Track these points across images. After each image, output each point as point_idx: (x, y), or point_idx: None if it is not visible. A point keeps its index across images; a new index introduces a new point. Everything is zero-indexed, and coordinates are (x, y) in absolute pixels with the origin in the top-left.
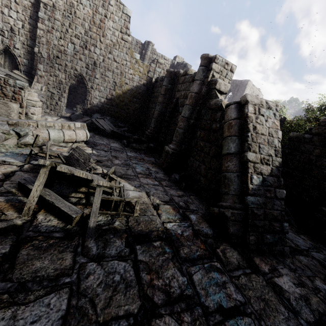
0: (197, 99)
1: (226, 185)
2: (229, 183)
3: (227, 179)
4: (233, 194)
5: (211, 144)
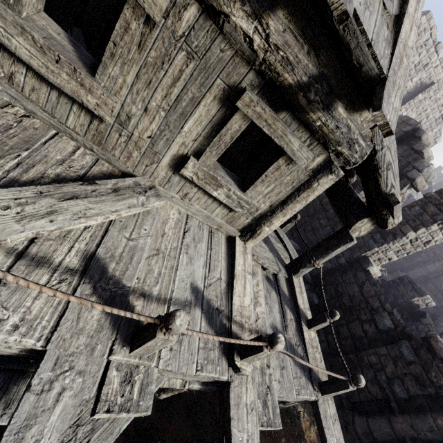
0: None
1: (437, 326)
2: (439, 326)
3: (439, 324)
4: (437, 331)
5: (435, 299)
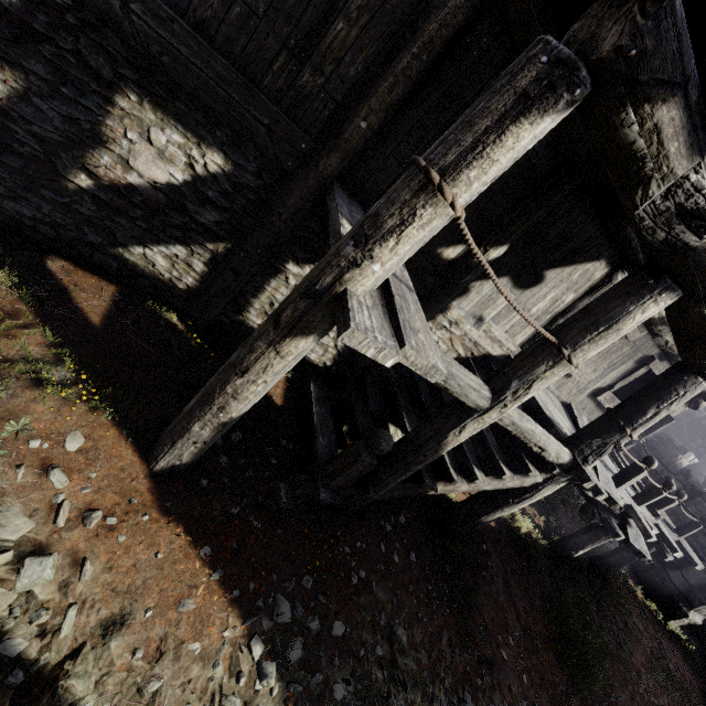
0: (687, 417)
1: None
2: None
3: None
4: None
5: None
